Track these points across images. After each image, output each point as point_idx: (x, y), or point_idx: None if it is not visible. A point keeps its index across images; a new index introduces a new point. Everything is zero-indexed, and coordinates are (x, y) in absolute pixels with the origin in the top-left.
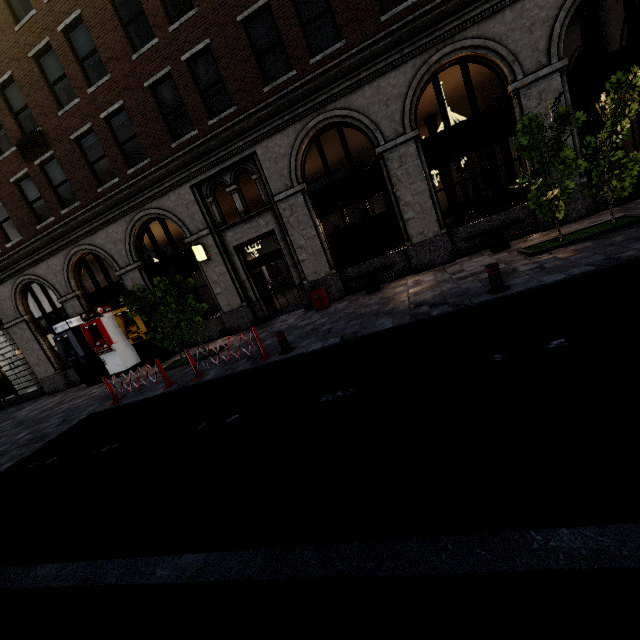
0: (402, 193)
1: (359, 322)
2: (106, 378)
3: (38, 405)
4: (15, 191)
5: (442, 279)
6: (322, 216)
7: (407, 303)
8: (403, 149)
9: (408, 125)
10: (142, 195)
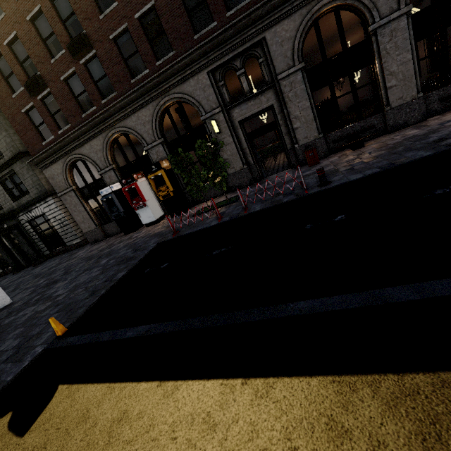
0: (388, 64)
1: (381, 159)
2: (138, 228)
3: (89, 249)
4: (64, 87)
5: (434, 128)
6: (314, 90)
7: (420, 143)
8: (395, 24)
9: (403, 1)
10: (167, 82)
